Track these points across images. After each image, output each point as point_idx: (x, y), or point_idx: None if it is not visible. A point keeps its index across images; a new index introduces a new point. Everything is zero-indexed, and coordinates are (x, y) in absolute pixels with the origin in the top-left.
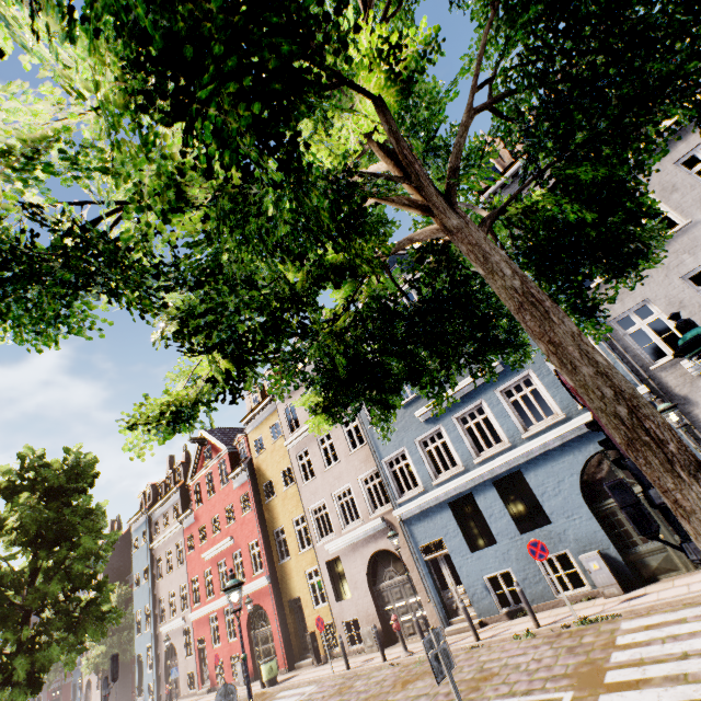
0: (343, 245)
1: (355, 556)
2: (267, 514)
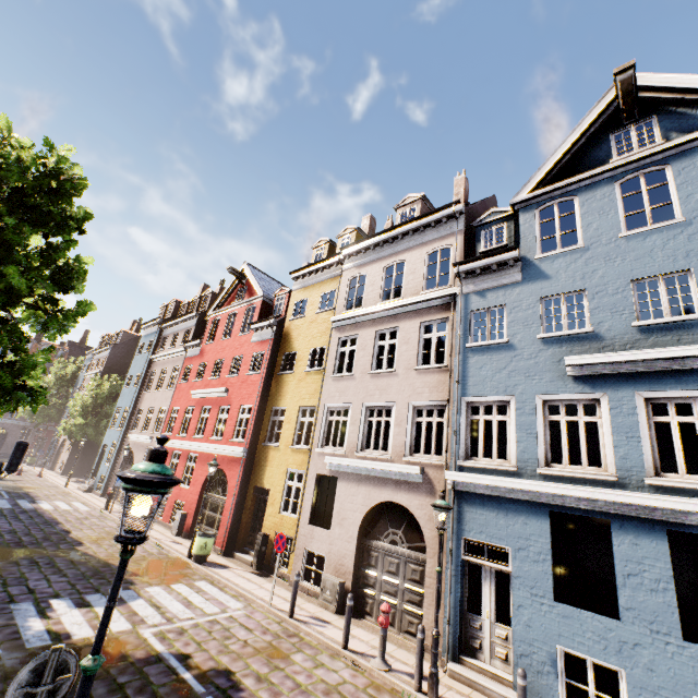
0: None
1: (357, 490)
2: (275, 386)
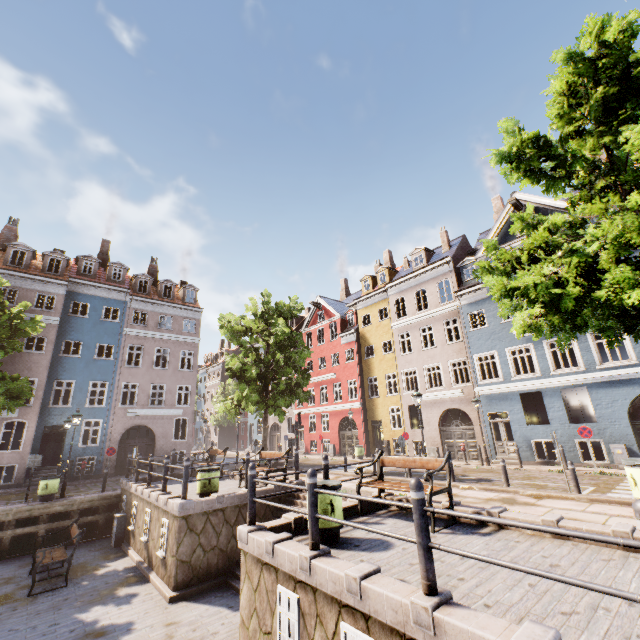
0: None
1: (432, 407)
2: (365, 366)
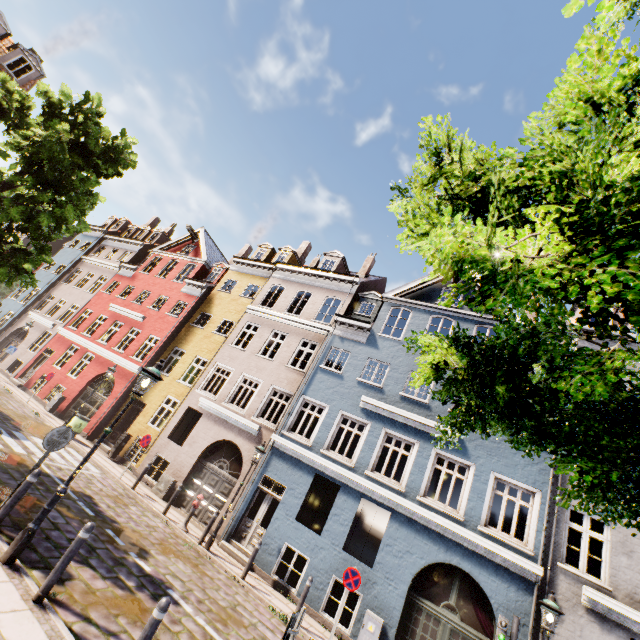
0: None
1: (213, 427)
2: (184, 332)
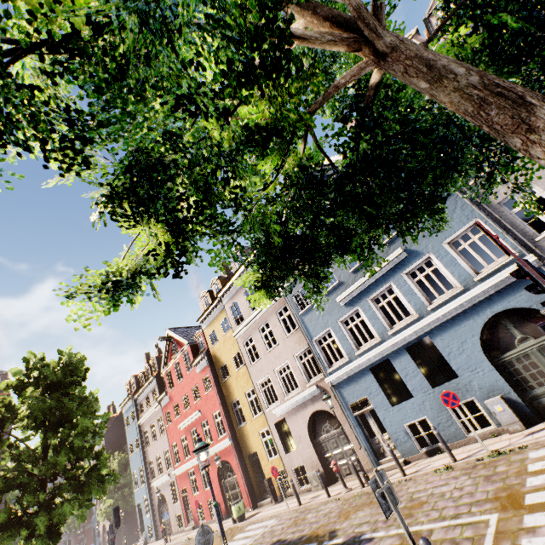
0: (267, 97)
1: (297, 417)
2: (225, 390)
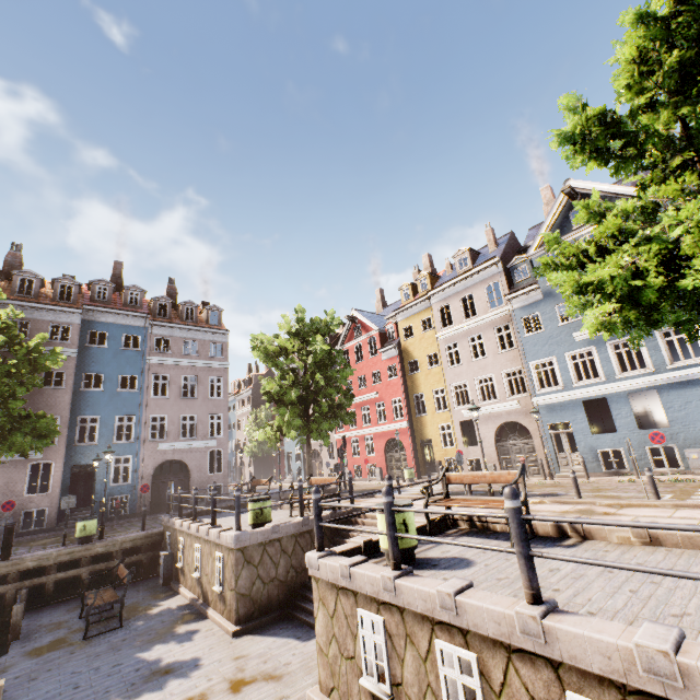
0: None
1: (487, 422)
2: (410, 382)
